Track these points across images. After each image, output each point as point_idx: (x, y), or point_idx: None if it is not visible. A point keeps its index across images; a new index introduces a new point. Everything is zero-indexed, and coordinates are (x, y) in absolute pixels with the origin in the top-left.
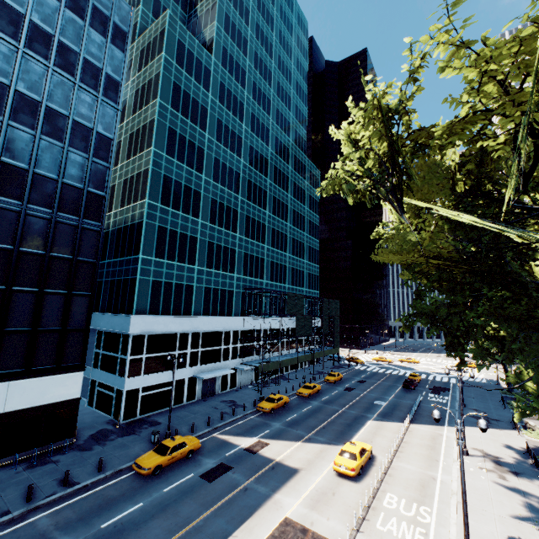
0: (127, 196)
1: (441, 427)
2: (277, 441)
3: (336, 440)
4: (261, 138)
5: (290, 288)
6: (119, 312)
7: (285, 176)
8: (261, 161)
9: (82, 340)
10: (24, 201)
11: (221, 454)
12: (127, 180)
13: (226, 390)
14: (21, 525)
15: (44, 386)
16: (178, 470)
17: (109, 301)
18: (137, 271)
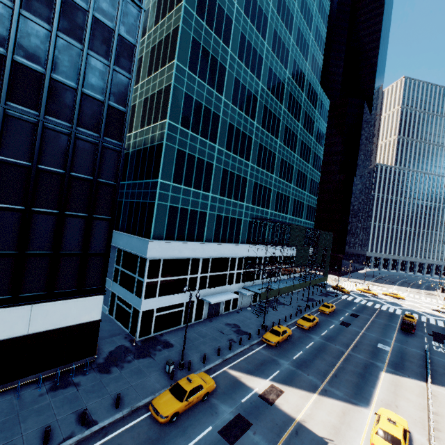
0: (147, 116)
1: None
2: (291, 389)
3: (355, 398)
4: (280, 60)
5: (291, 218)
6: (137, 235)
7: (298, 104)
8: (278, 85)
9: (102, 264)
10: (40, 111)
11: (236, 399)
12: (147, 99)
13: (229, 311)
14: None
15: (66, 309)
16: (195, 418)
17: (128, 222)
18: (156, 196)
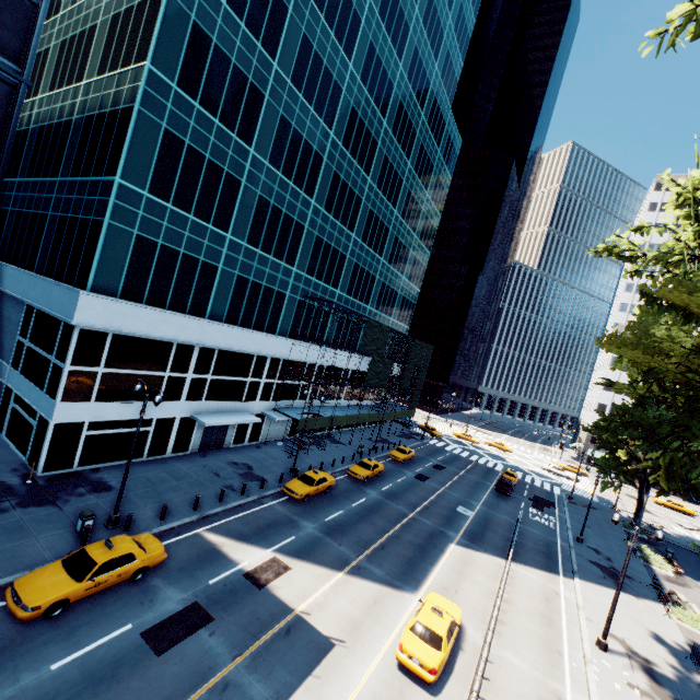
0: (113, 52)
1: (555, 577)
2: (305, 565)
3: (401, 579)
4: (392, 38)
5: (373, 313)
6: (64, 280)
7: (411, 127)
8: (382, 82)
9: None
10: None
11: (201, 580)
12: (118, 17)
13: (243, 443)
14: None
15: None
16: (105, 610)
17: (52, 256)
18: (106, 208)
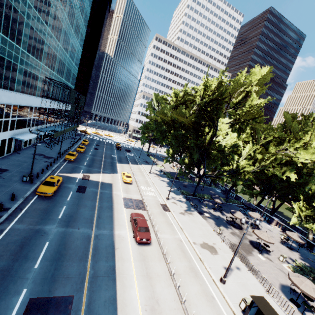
0: None
1: (138, 165)
2: (92, 174)
3: (113, 172)
4: None
5: (64, 82)
6: None
7: None
8: None
9: None
10: None
11: (74, 182)
12: None
13: (26, 146)
14: (7, 232)
15: None
16: (62, 191)
17: None
18: None
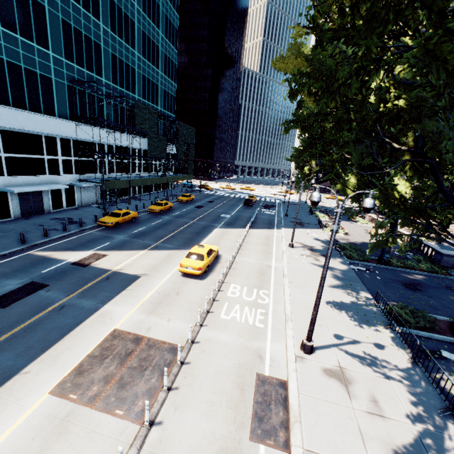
0: None
1: (272, 230)
2: (118, 252)
3: (184, 246)
4: None
5: (142, 102)
6: None
7: None
8: None
9: None
10: None
11: (35, 272)
12: None
13: (62, 208)
14: None
15: None
16: None
17: None
18: None
